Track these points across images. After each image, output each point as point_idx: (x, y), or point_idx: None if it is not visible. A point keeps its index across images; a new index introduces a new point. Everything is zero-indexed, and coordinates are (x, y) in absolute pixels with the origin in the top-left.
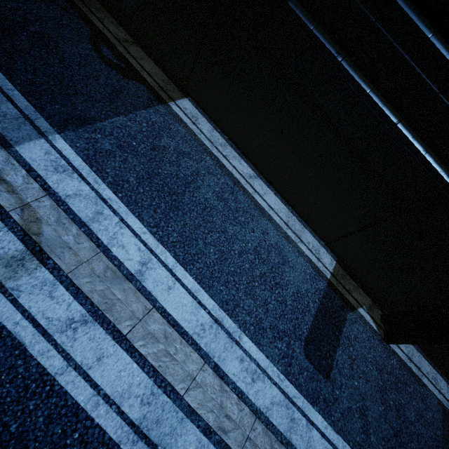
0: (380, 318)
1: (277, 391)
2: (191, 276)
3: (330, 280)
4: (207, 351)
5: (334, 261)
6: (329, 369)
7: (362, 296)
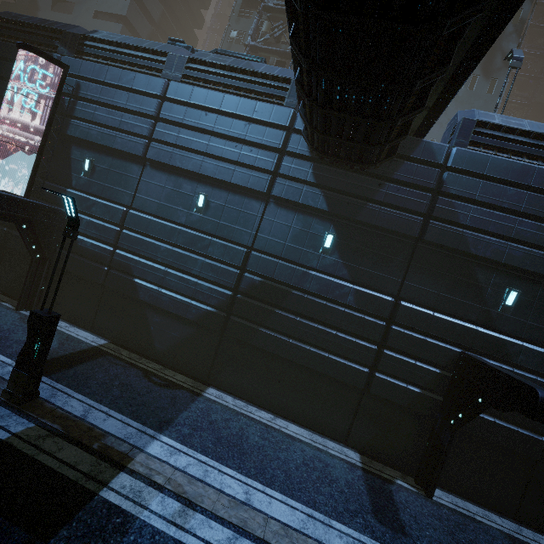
0: (414, 482)
1: None
2: (277, 492)
3: (363, 467)
4: (315, 537)
5: (357, 454)
6: (402, 528)
7: (392, 471)
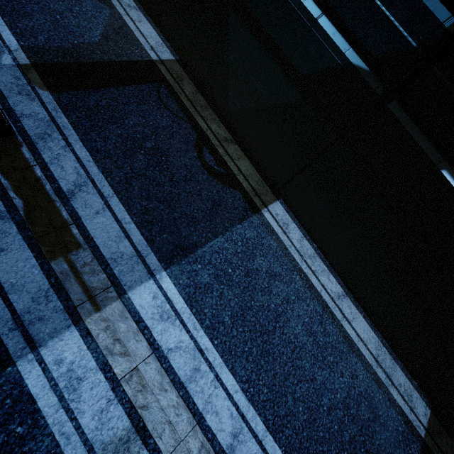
0: None
1: None
2: (280, 449)
3: (425, 440)
4: None
5: (428, 409)
6: None
7: None
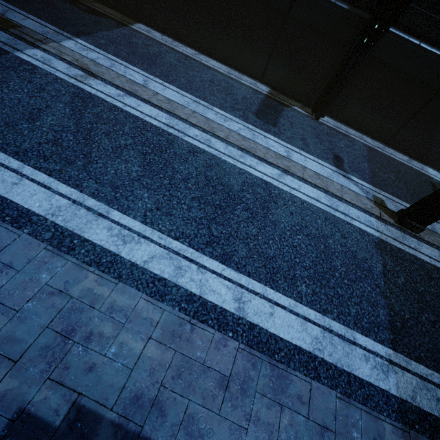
0: (311, 111)
1: (241, 126)
2: (174, 87)
3: (268, 95)
4: (194, 110)
5: (269, 88)
6: (275, 124)
7: (294, 103)
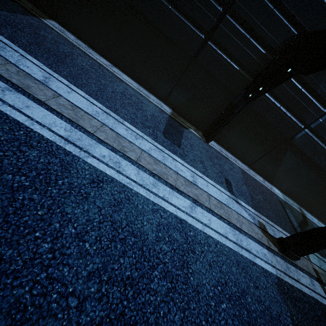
0: (202, 134)
1: (152, 145)
2: (82, 91)
3: (171, 115)
4: (103, 122)
5: (171, 110)
6: (179, 144)
7: (190, 125)
